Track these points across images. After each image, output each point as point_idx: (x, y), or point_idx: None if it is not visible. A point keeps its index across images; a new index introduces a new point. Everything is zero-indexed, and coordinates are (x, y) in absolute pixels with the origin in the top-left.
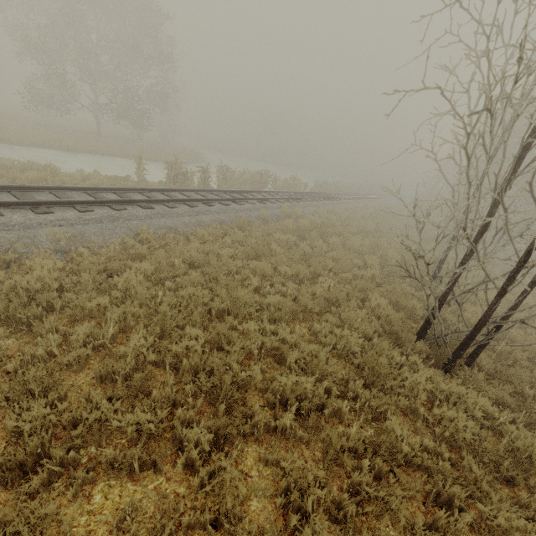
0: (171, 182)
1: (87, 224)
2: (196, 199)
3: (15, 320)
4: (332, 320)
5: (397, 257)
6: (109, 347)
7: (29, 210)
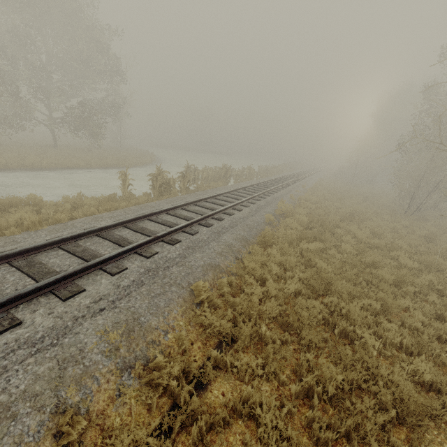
0: (156, 193)
1: (129, 294)
2: (206, 216)
3: None
4: None
5: (404, 244)
6: None
7: (50, 294)
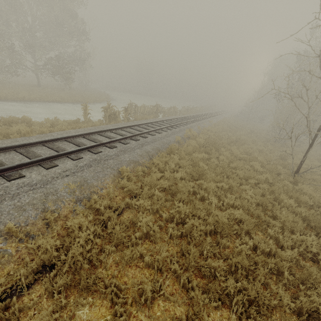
0: (107, 120)
1: (83, 170)
2: (136, 134)
3: (84, 288)
4: (275, 223)
5: (263, 159)
6: (166, 296)
7: (39, 166)
